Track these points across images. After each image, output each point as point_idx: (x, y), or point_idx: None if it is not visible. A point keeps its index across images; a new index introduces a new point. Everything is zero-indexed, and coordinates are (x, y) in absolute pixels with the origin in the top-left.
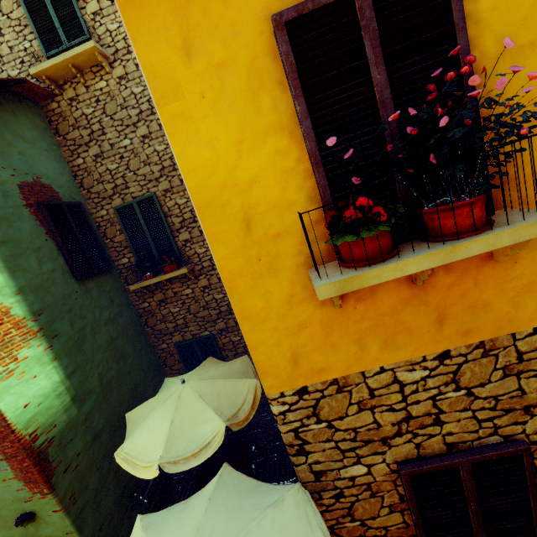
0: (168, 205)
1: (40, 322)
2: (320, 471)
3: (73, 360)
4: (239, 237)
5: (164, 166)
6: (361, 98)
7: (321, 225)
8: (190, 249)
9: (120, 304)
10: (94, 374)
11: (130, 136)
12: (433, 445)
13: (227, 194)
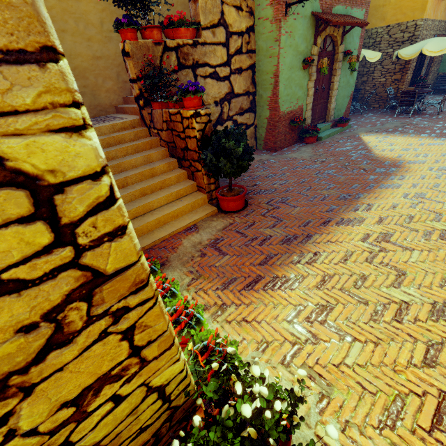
0: None
1: None
2: None
3: None
4: None
5: None
6: None
7: None
8: None
9: None
10: None
11: None
12: None
13: None
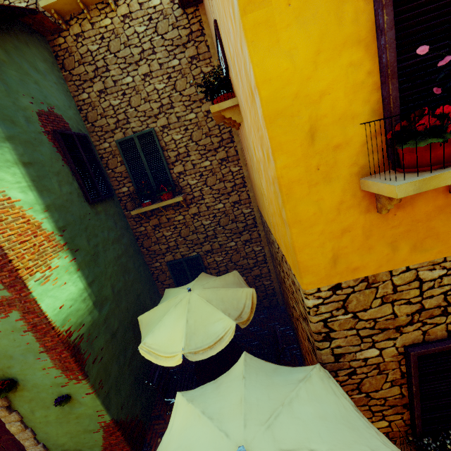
0: (165, 140)
1: (65, 237)
2: (339, 354)
3: (91, 271)
4: (303, 146)
5: (162, 104)
6: (445, 11)
7: (379, 137)
8: (183, 181)
9: (121, 227)
10: (107, 284)
11: (132, 74)
12: (437, 332)
13: (298, 105)
